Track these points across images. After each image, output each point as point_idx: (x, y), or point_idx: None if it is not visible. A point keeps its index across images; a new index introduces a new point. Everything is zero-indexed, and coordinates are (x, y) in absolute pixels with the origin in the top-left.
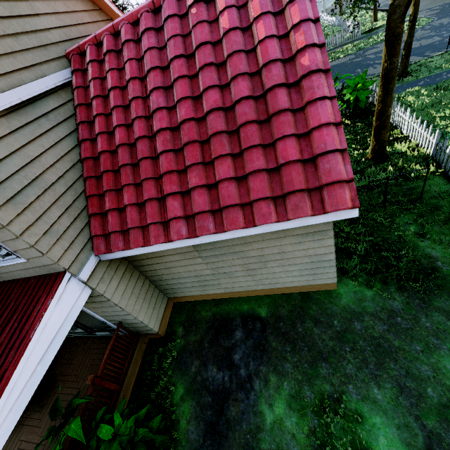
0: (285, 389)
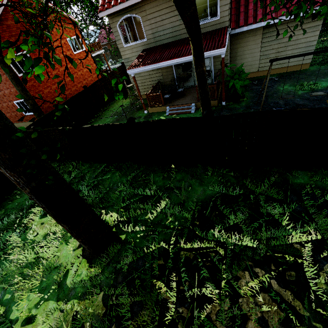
0: (287, 85)
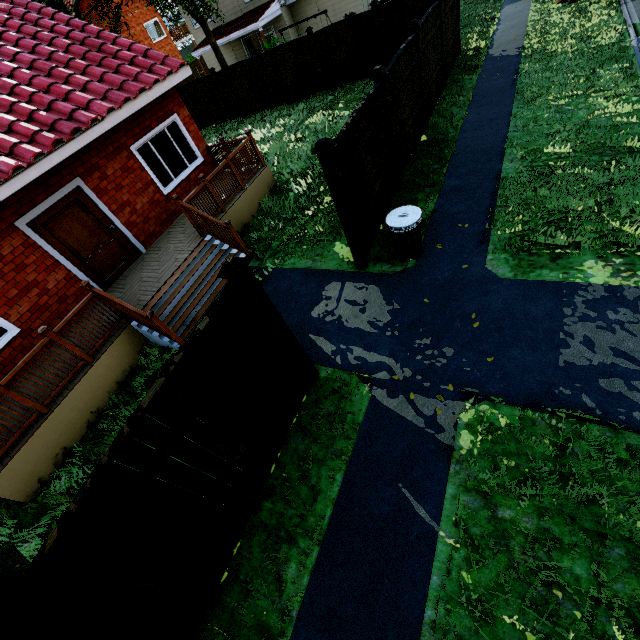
0: None
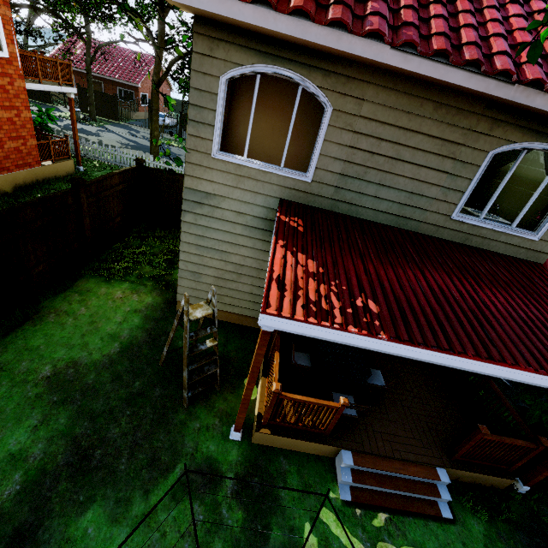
0: None
